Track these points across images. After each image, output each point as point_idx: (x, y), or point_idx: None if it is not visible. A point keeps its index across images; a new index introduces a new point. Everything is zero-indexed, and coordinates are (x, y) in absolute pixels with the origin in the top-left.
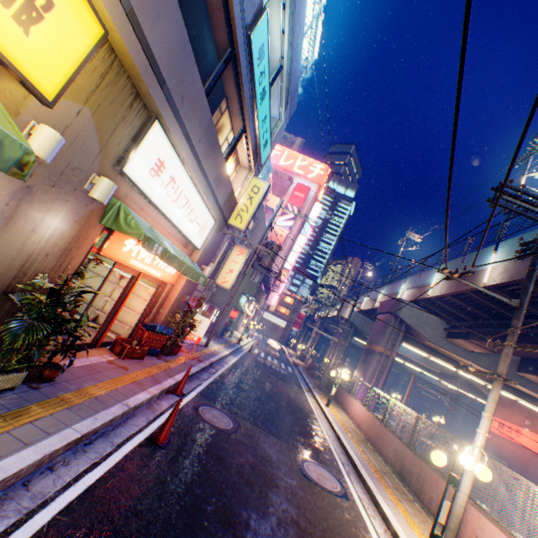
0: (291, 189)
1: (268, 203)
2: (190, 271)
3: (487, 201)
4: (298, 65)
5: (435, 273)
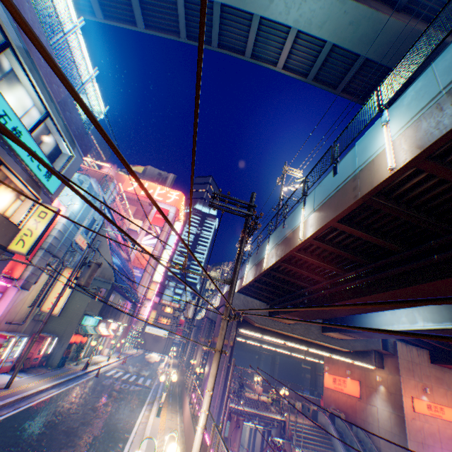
0: (153, 212)
1: (132, 226)
2: None
3: (209, 206)
4: (76, 115)
5: (247, 265)
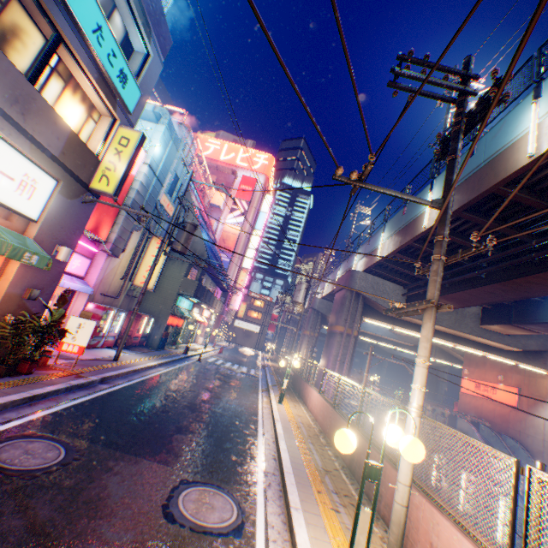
0: (237, 184)
1: (213, 201)
2: None
3: (388, 85)
4: None
5: (381, 234)
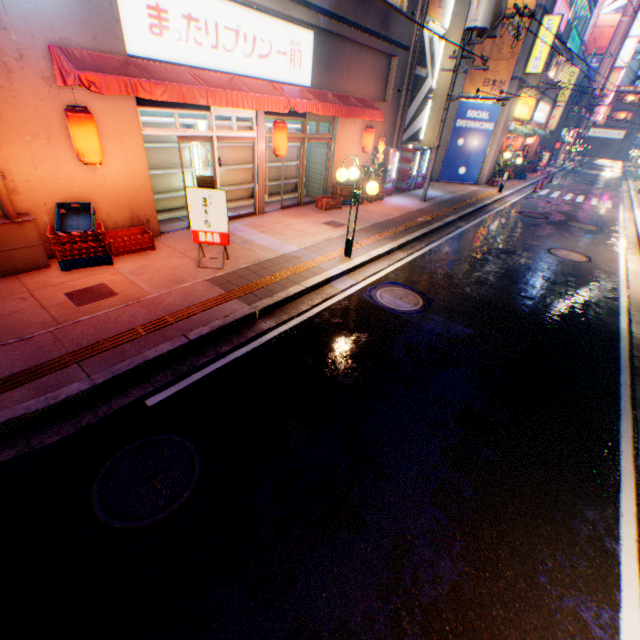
0: None
1: None
2: (544, 137)
3: None
4: None
5: None
